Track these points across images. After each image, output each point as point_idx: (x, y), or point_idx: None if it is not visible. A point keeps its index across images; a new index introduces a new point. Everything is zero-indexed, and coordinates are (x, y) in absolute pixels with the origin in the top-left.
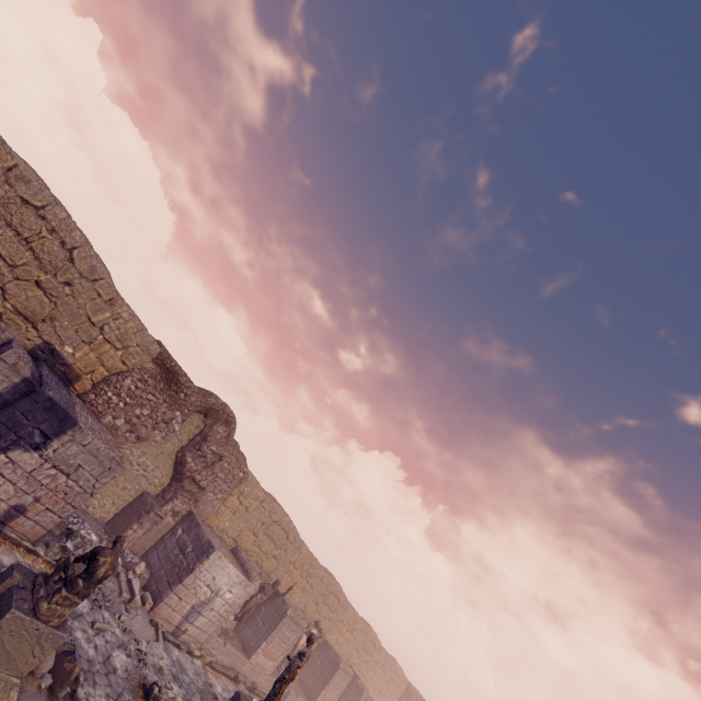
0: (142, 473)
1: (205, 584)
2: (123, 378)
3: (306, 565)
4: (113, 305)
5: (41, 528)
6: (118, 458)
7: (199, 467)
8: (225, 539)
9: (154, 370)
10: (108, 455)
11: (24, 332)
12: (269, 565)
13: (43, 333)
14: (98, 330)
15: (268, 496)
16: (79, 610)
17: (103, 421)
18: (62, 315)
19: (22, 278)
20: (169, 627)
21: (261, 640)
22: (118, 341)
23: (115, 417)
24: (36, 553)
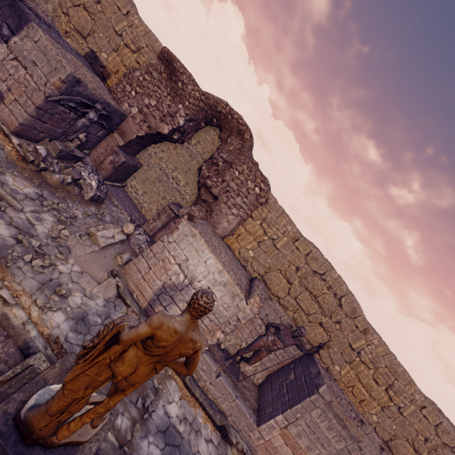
0: (176, 187)
1: (175, 261)
2: (133, 71)
3: (381, 367)
4: (128, 16)
5: (15, 119)
6: (73, 72)
7: (211, 174)
8: (249, 271)
9: (159, 67)
10: (58, 59)
11: (81, 45)
12: (315, 334)
13: (89, 43)
14: (120, 38)
15: (305, 240)
16: (5, 181)
17: (122, 108)
18: (99, 29)
19: (75, 4)
20: (141, 298)
21: (277, 409)
22: (133, 44)
23: (130, 106)
24: (10, 139)
